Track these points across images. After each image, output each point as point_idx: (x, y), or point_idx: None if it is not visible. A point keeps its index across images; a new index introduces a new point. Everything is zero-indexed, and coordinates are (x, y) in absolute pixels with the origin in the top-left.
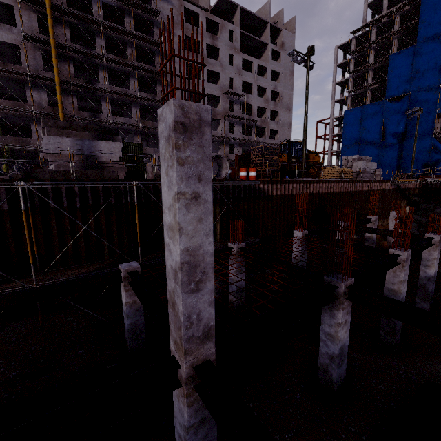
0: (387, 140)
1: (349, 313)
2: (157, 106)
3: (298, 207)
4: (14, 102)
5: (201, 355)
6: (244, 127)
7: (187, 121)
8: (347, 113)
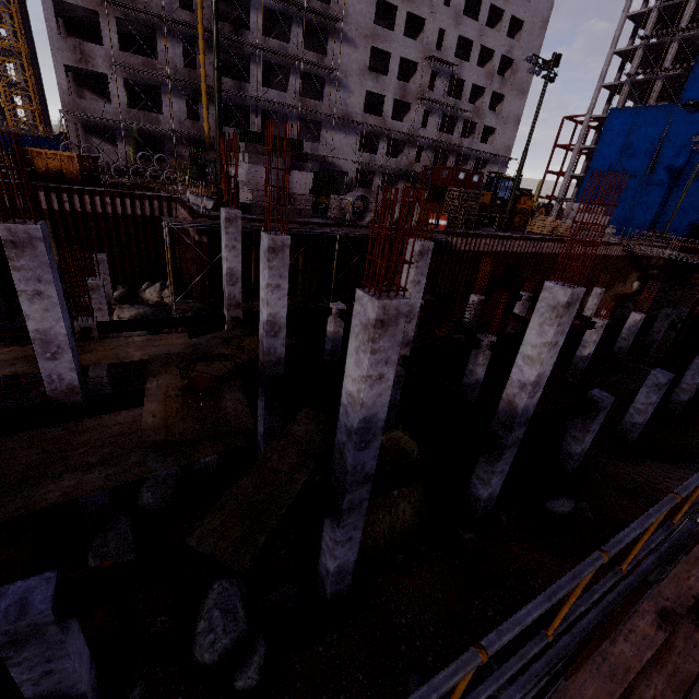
0: (655, 175)
1: (487, 360)
2: (324, 75)
3: (480, 273)
4: (143, 58)
5: (404, 352)
6: (445, 116)
7: (423, 251)
8: (614, 114)
